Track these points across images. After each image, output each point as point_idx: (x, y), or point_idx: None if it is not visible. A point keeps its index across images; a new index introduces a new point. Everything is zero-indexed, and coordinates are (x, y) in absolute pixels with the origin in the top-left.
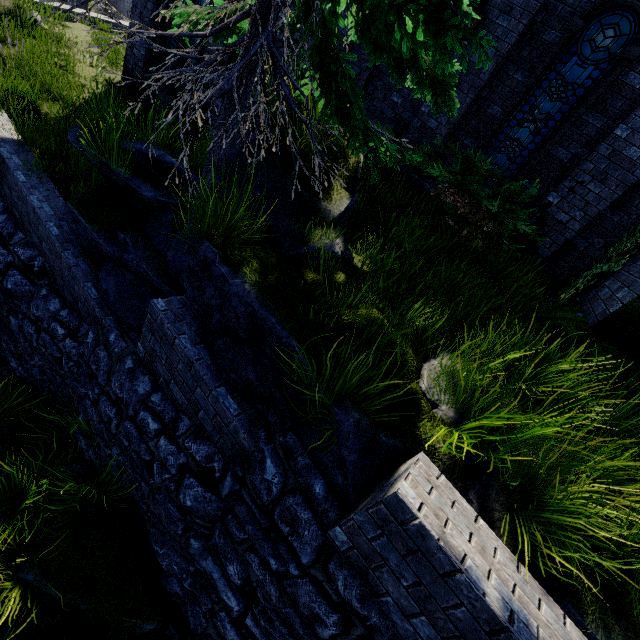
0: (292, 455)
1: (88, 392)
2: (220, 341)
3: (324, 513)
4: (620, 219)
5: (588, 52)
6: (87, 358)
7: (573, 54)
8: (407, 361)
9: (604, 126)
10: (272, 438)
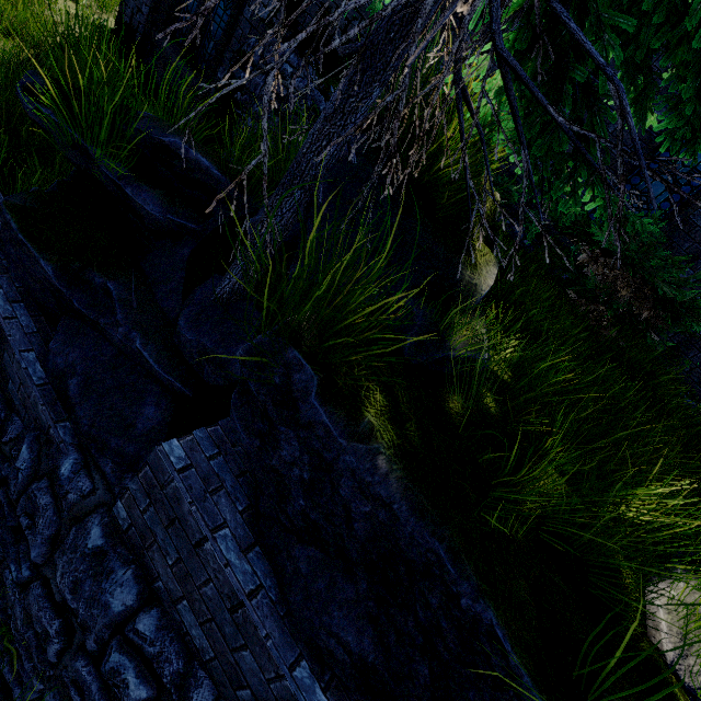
0: None
1: (9, 564)
2: (300, 551)
3: None
4: None
5: None
6: (13, 497)
7: None
8: (626, 588)
9: None
10: None
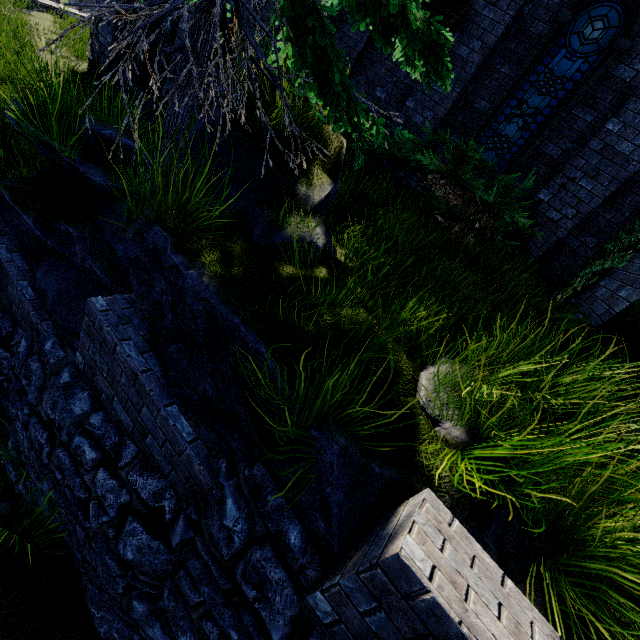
0: (260, 493)
1: (17, 412)
2: (173, 348)
3: (301, 570)
4: (613, 217)
5: (577, 45)
6: (18, 371)
7: (561, 47)
8: (401, 369)
9: (595, 121)
10: (235, 470)
